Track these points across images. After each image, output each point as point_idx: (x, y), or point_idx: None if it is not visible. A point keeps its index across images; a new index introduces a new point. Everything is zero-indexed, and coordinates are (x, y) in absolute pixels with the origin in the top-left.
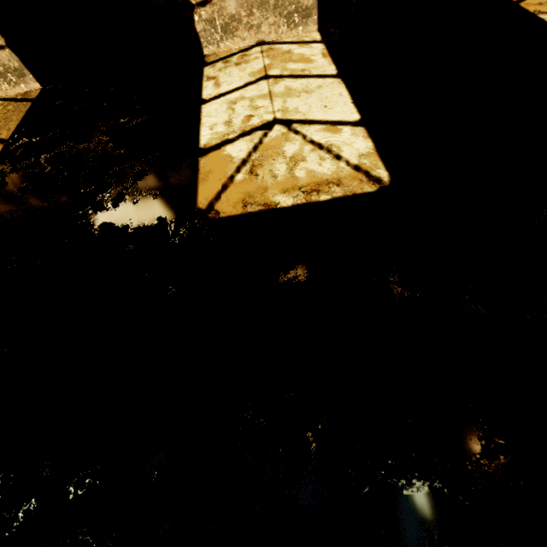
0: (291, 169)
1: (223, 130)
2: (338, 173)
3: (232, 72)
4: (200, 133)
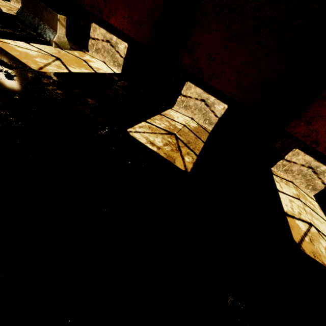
0: None
1: (291, 210)
2: None
3: (285, 186)
4: (282, 204)
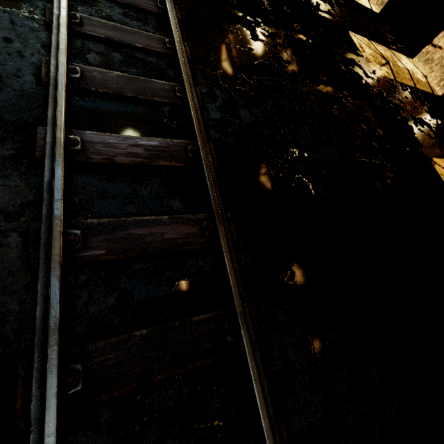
0: None
1: None
2: None
3: None
4: None
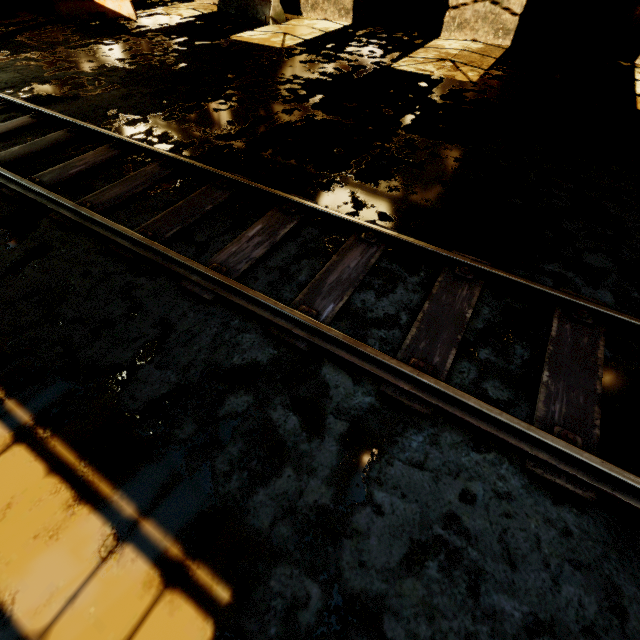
0: None
1: None
2: None
3: None
4: (635, 89)
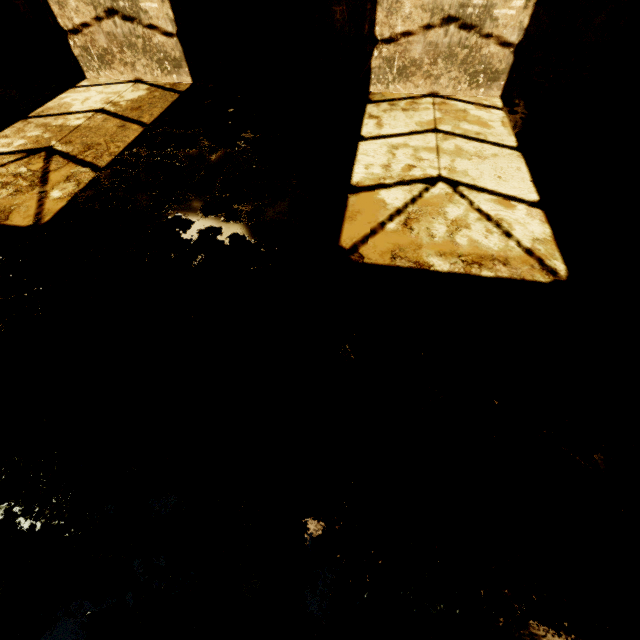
0: (452, 233)
1: (380, 172)
2: (507, 251)
3: (398, 116)
4: (353, 170)
